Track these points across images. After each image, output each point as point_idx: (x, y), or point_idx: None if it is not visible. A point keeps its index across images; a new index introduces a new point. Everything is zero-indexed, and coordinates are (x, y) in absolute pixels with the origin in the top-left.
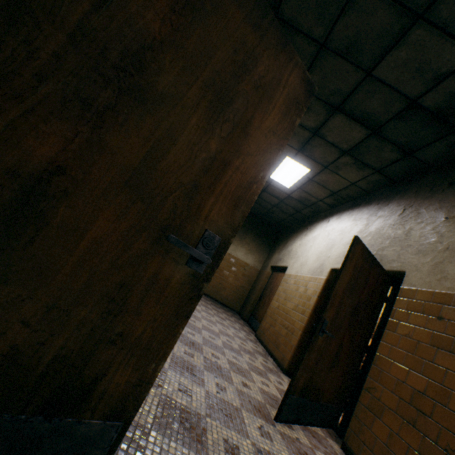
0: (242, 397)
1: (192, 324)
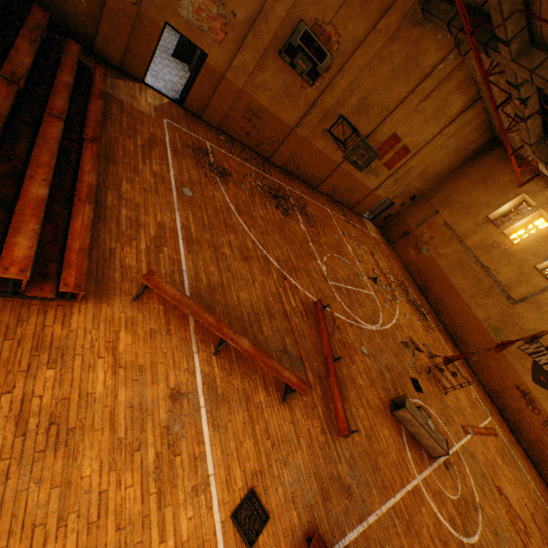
0: (165, 52)
1: None
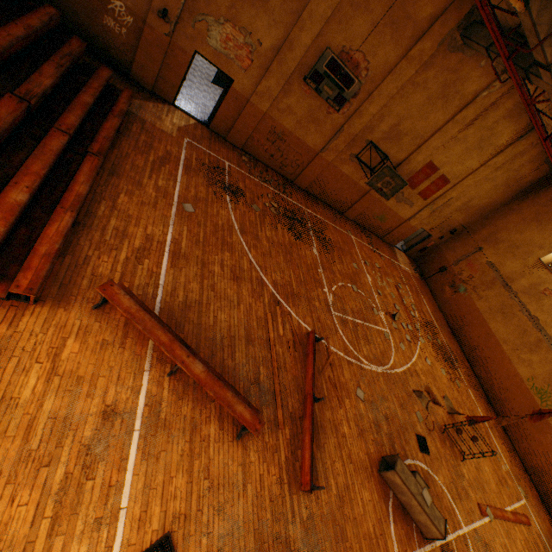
0: (206, 79)
1: (196, 59)
